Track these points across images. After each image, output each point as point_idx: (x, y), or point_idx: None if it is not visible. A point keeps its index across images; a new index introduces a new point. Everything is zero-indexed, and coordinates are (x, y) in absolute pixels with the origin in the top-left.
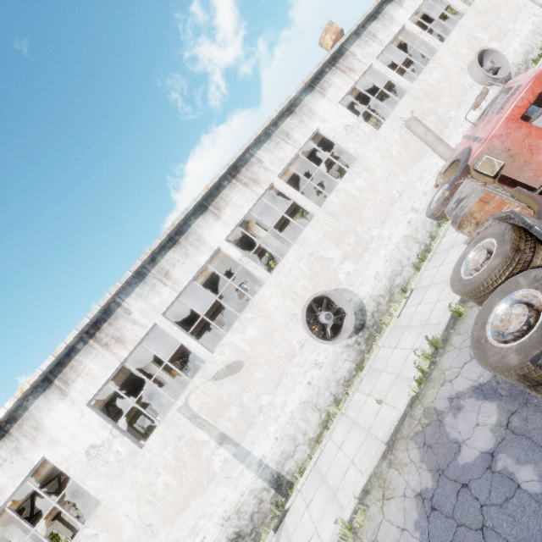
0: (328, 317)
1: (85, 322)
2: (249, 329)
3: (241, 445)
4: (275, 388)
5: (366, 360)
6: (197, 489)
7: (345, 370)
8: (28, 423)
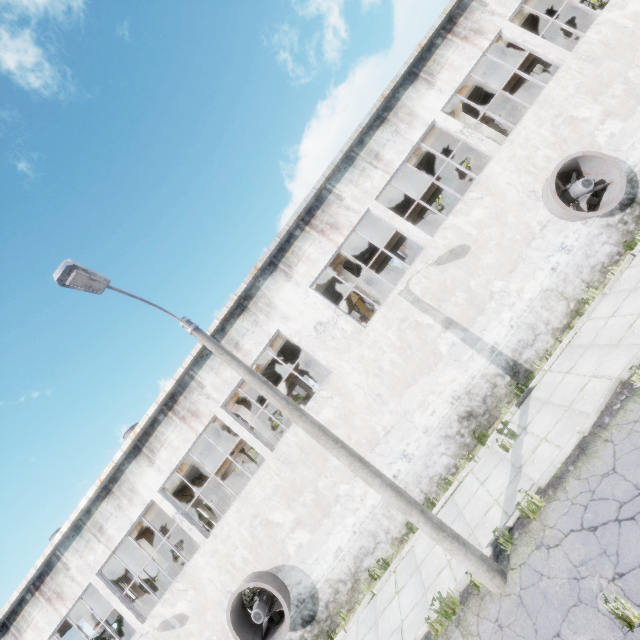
0: (586, 184)
1: (302, 205)
2: (475, 211)
3: (470, 330)
4: (509, 274)
5: (636, 241)
6: (424, 368)
7: (604, 255)
8: (261, 300)
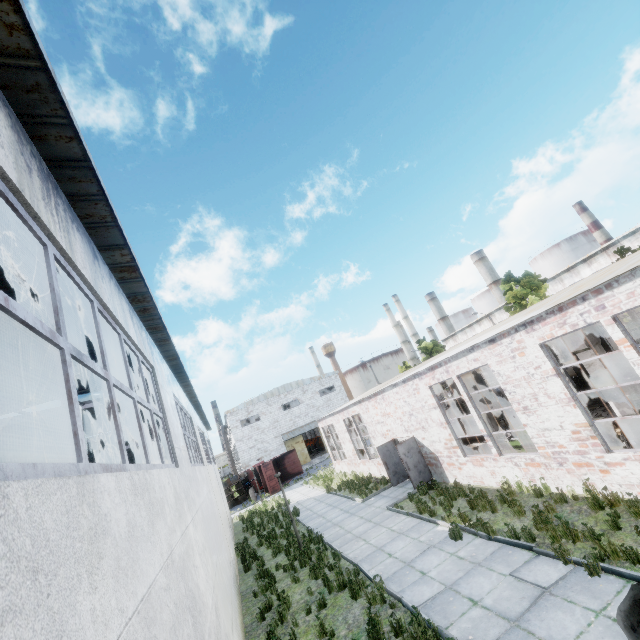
0: None
1: None
2: None
3: None
4: None
5: None
6: None
7: None
8: None
